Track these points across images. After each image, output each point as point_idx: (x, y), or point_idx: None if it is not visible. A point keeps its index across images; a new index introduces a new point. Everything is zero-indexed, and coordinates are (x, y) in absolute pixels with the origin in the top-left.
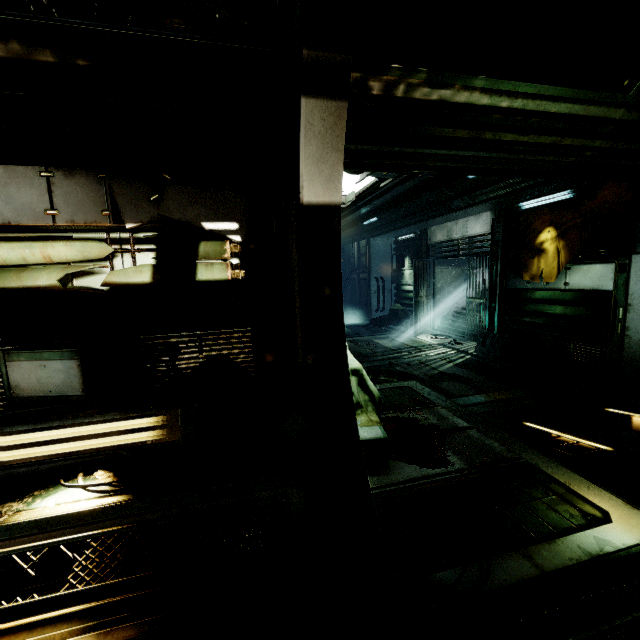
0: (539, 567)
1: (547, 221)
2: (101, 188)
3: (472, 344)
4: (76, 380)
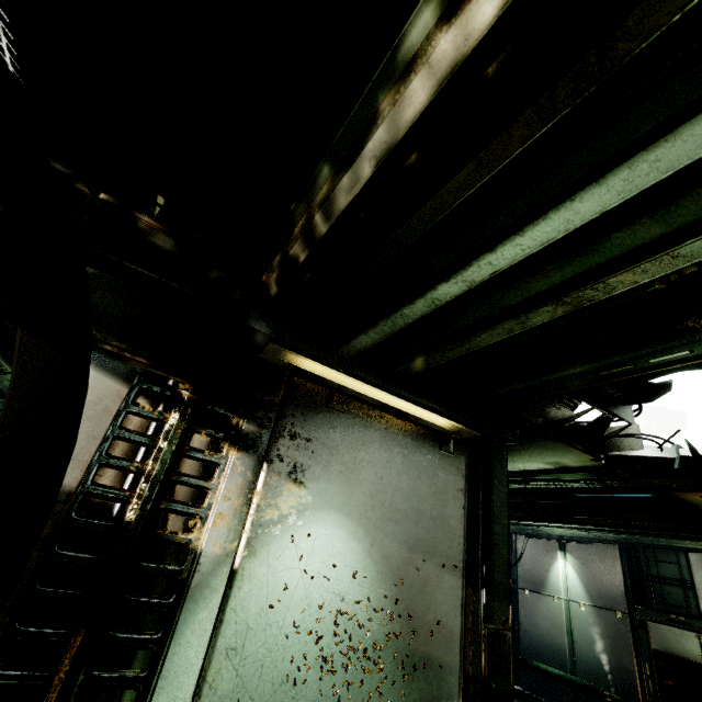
0: None
1: None
2: None
3: None
4: None
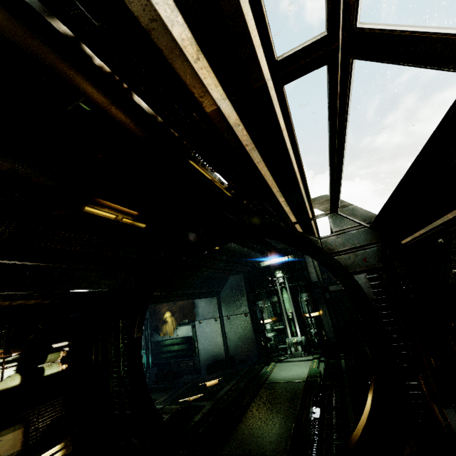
0: (195, 421)
1: (167, 309)
2: (2, 338)
3: None
4: (19, 441)
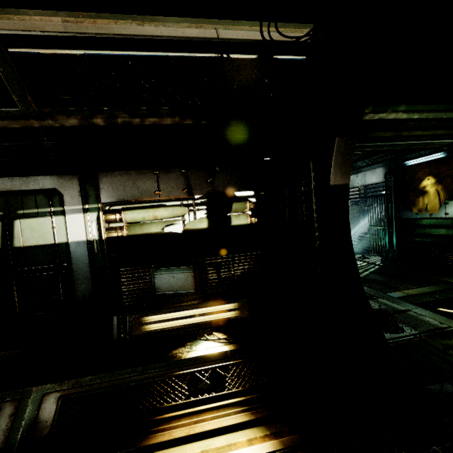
0: None
1: (427, 172)
2: (182, 177)
3: (376, 258)
4: (190, 283)
